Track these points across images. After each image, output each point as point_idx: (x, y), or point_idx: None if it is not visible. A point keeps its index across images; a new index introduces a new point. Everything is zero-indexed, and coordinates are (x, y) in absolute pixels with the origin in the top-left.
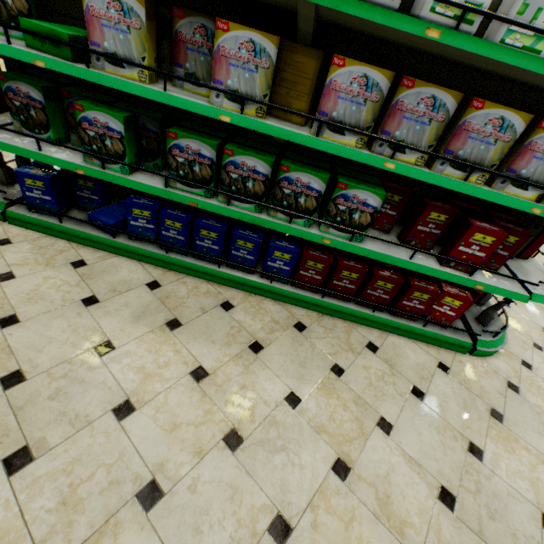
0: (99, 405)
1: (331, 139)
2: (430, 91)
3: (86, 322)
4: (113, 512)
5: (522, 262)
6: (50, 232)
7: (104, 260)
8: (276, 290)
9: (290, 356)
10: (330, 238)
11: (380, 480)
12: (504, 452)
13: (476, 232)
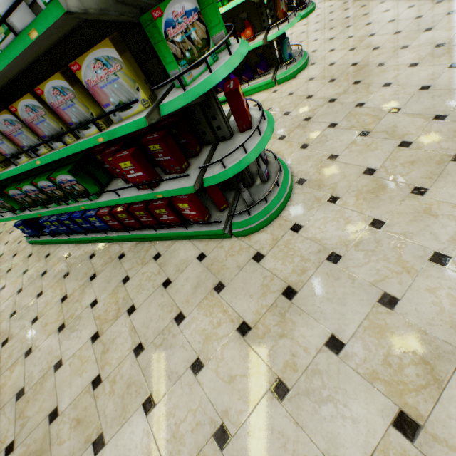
0: (29, 319)
1: (23, 162)
2: (1, 119)
3: (39, 284)
4: (18, 358)
5: (241, 135)
6: (43, 244)
7: (56, 250)
8: (110, 238)
9: (106, 278)
10: (83, 205)
11: (109, 342)
12: (202, 316)
13: (118, 163)
